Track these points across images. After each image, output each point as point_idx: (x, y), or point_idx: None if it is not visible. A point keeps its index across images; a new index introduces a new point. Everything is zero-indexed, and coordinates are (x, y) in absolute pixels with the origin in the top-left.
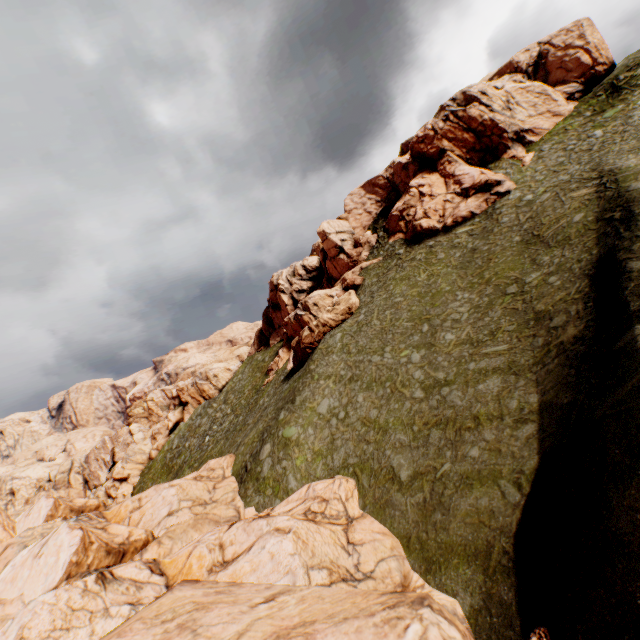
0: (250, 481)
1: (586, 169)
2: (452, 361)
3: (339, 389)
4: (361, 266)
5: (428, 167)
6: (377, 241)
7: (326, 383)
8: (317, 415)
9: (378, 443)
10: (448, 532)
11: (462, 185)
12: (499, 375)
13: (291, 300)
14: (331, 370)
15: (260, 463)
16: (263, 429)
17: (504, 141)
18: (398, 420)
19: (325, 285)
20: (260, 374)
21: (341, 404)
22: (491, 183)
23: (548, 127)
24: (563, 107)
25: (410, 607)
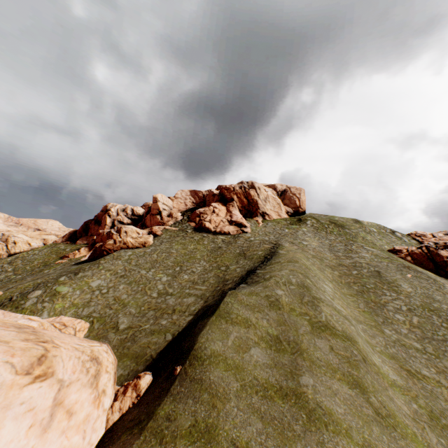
0: (10, 306)
1: (274, 239)
2: (180, 286)
3: (112, 278)
4: (165, 227)
5: (224, 202)
6: (181, 220)
7: (106, 272)
8: (88, 286)
9: (117, 310)
10: (129, 349)
11: (232, 218)
12: (195, 297)
13: (111, 223)
14: (113, 267)
15: (26, 298)
16: (41, 282)
17: (257, 212)
18: (136, 303)
19: (139, 226)
20: (56, 256)
21: (108, 286)
22: (243, 225)
23: (275, 218)
24: (283, 214)
25: (99, 342)
